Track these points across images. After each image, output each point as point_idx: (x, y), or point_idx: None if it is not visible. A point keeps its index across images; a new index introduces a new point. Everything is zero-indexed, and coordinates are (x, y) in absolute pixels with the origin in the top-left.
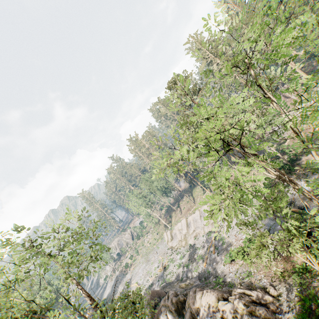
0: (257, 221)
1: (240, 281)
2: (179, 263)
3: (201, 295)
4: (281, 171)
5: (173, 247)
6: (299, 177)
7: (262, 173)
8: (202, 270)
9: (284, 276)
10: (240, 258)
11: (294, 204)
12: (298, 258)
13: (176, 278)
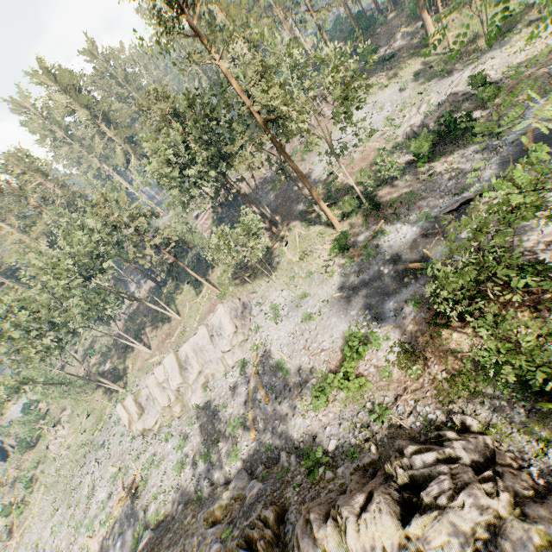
0: (343, 308)
1: (366, 434)
2: (179, 461)
3: (337, 531)
4: (350, 219)
5: (149, 429)
6: (391, 217)
7: (315, 231)
8: (249, 452)
9: (466, 384)
10: (353, 387)
11: (401, 260)
12: (461, 342)
13: (180, 502)
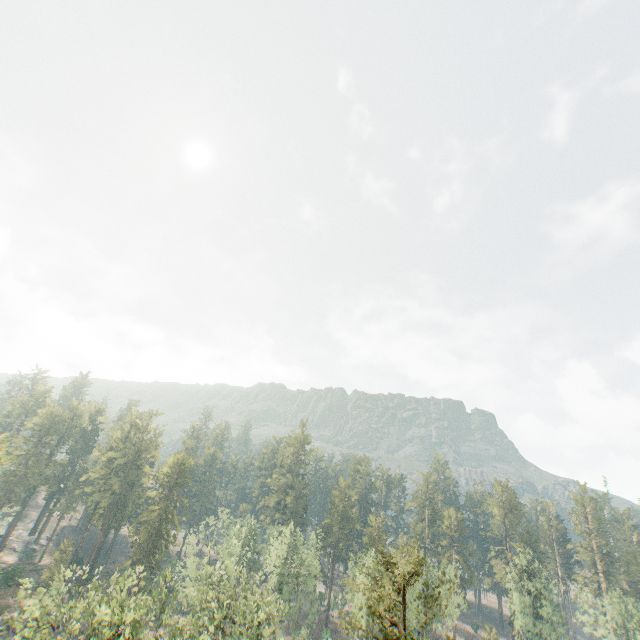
0: None
1: None
2: None
3: None
4: None
5: None
6: None
7: None
8: None
9: None
10: None
11: None
12: None
13: None
